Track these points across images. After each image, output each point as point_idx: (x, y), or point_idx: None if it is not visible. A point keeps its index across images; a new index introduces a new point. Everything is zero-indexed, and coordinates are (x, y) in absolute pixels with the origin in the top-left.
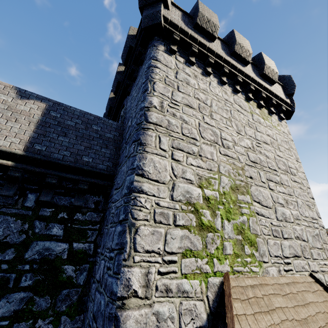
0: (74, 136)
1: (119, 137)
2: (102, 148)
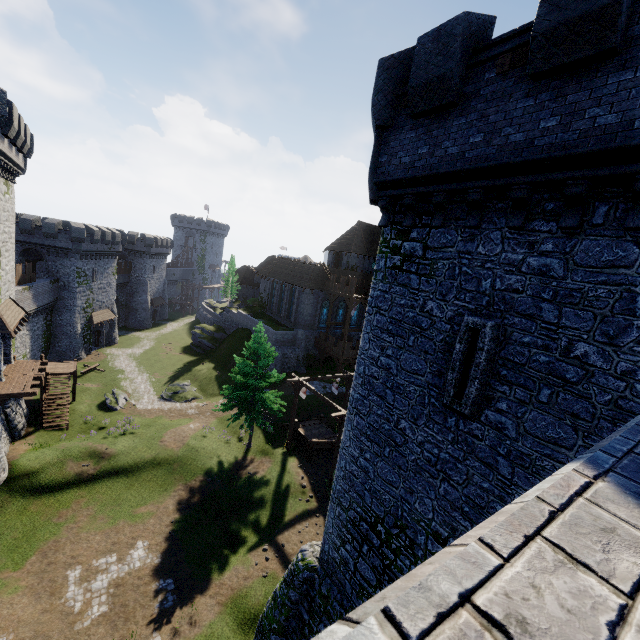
0: None
1: None
2: None
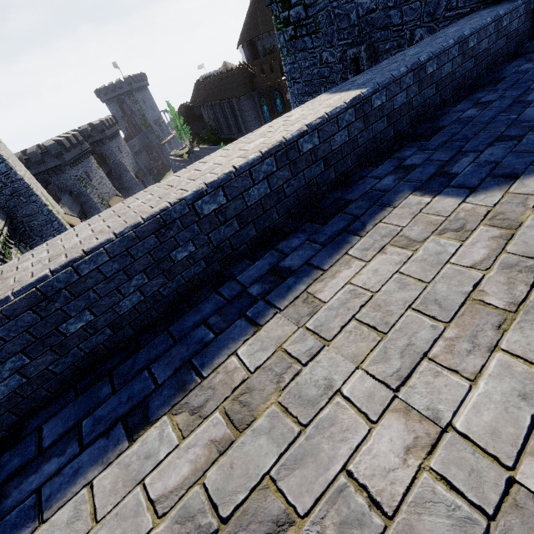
0: None
1: None
2: None
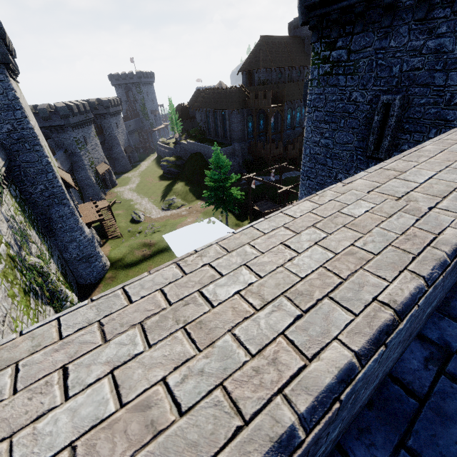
0: None
1: None
2: None
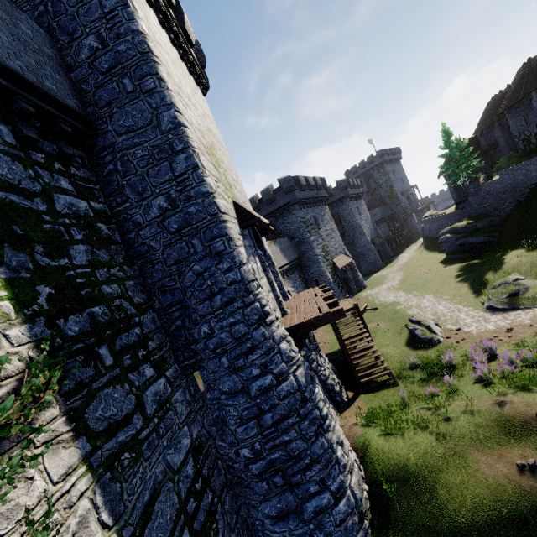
0: (8, 33)
1: (61, 60)
2: (55, 73)
